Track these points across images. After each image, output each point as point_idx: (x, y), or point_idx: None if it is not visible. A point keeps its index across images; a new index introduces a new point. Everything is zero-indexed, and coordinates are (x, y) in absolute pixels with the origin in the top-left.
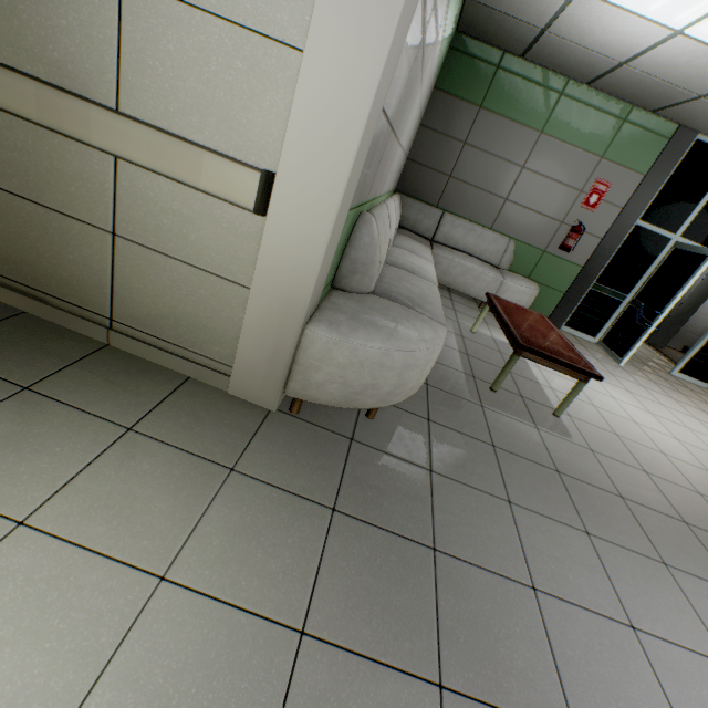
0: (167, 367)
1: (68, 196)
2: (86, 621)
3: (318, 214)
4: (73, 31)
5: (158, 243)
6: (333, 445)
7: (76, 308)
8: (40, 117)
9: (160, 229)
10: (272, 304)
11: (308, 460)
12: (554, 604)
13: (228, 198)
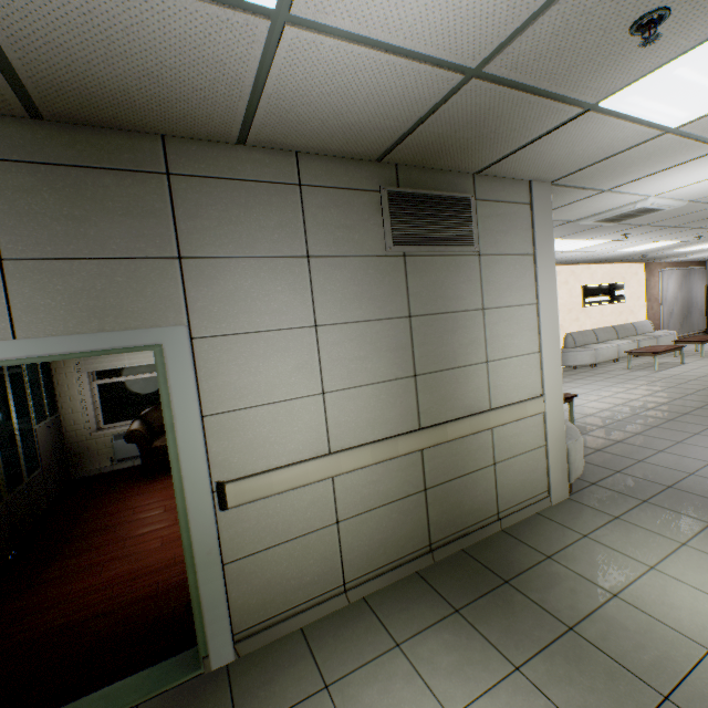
0: (526, 517)
1: (474, 461)
2: (703, 560)
3: (558, 398)
4: (472, 389)
5: (511, 453)
6: (597, 489)
7: (482, 522)
8: (471, 431)
9: (510, 446)
10: (555, 445)
11: (610, 498)
12: (699, 473)
13: (536, 413)
